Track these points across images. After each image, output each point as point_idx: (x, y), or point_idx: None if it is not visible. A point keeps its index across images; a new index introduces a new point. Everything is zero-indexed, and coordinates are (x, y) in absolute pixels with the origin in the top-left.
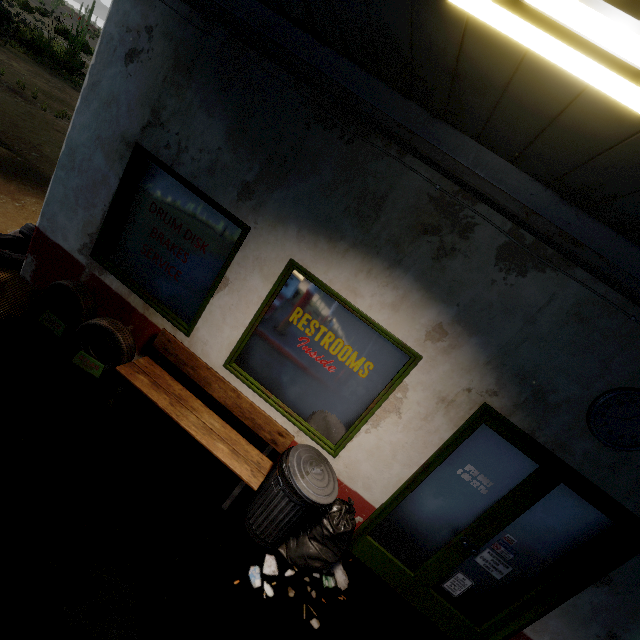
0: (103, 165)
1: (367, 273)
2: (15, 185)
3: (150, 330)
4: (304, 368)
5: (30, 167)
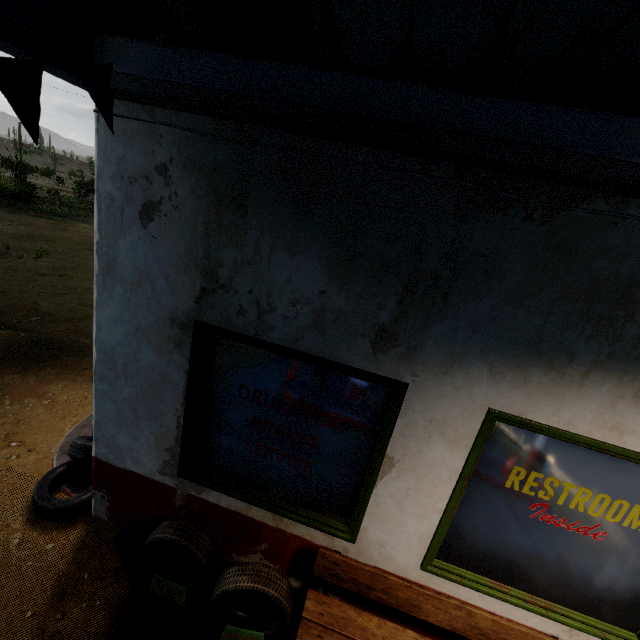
0: (156, 361)
1: (633, 398)
2: (33, 375)
3: (293, 544)
4: (550, 543)
5: (37, 339)
